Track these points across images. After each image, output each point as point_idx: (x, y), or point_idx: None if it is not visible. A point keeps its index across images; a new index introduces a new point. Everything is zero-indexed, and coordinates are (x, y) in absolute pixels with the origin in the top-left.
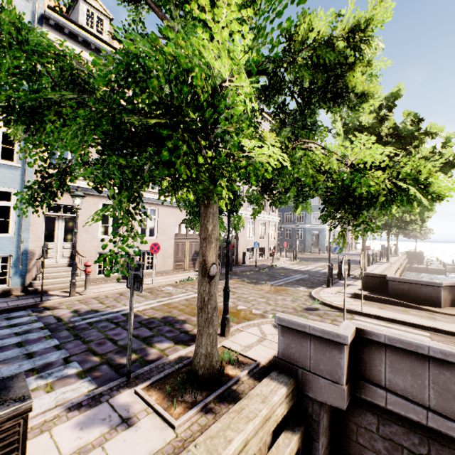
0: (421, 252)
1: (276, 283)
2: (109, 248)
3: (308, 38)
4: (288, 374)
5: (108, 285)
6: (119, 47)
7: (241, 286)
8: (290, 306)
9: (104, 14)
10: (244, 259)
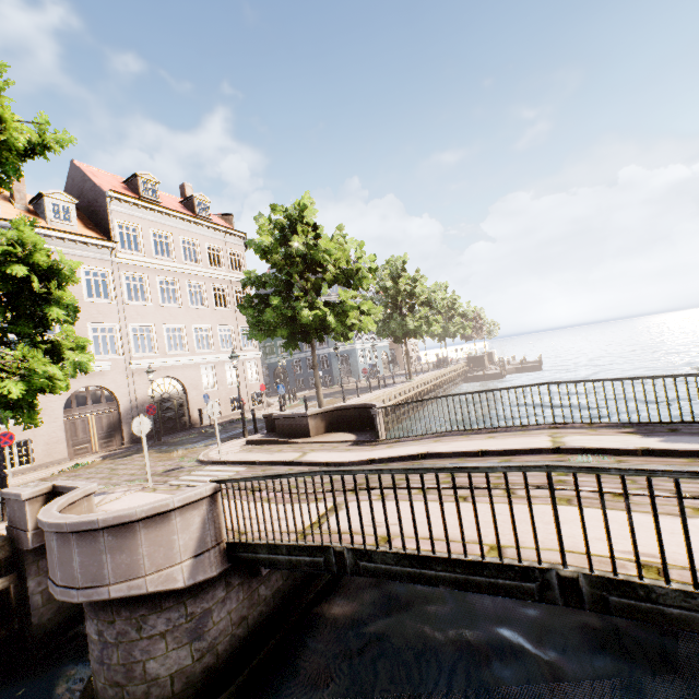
0: (481, 355)
1: (197, 445)
2: None
3: None
4: (7, 536)
5: None
6: None
7: (140, 459)
8: (155, 471)
9: None
10: (202, 418)
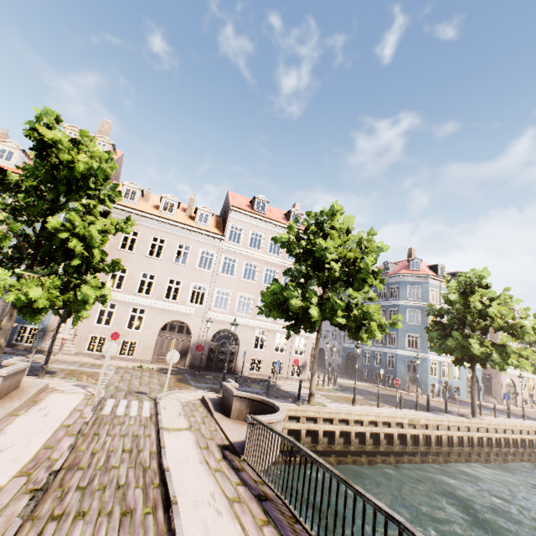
0: None
1: (200, 384)
2: (99, 333)
3: (50, 232)
4: None
5: (83, 357)
6: (159, 200)
7: (162, 378)
8: (137, 388)
9: (138, 189)
10: (243, 368)
